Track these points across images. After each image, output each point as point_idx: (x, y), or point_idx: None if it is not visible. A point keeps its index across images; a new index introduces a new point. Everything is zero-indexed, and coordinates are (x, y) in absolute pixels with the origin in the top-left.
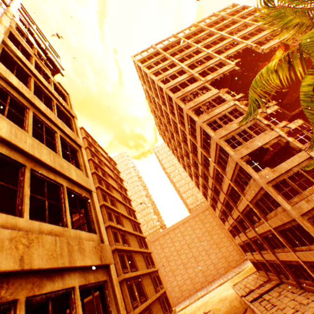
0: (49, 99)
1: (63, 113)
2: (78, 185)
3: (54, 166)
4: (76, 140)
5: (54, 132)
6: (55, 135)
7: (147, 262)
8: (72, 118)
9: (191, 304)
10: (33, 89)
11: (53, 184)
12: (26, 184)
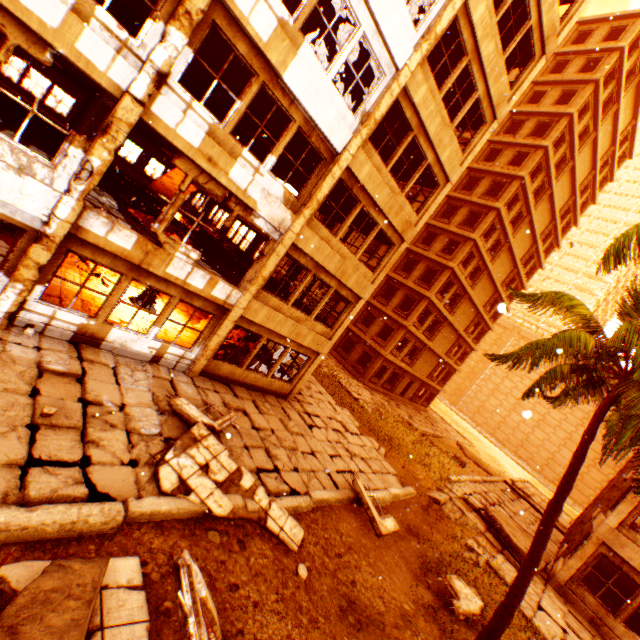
0: (525, 18)
1: (527, 46)
2: (441, 167)
3: (433, 139)
4: (496, 108)
5: (474, 90)
6: (472, 95)
7: (470, 327)
8: (539, 56)
9: (466, 423)
10: (505, 9)
11: (421, 155)
12: (402, 148)
